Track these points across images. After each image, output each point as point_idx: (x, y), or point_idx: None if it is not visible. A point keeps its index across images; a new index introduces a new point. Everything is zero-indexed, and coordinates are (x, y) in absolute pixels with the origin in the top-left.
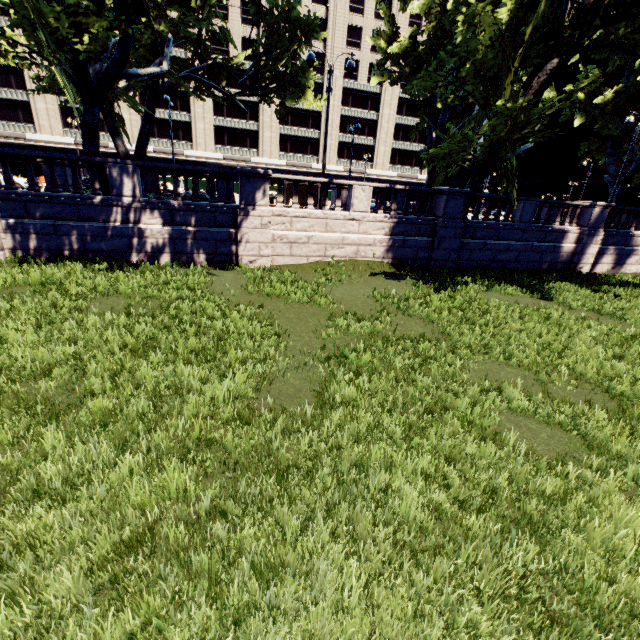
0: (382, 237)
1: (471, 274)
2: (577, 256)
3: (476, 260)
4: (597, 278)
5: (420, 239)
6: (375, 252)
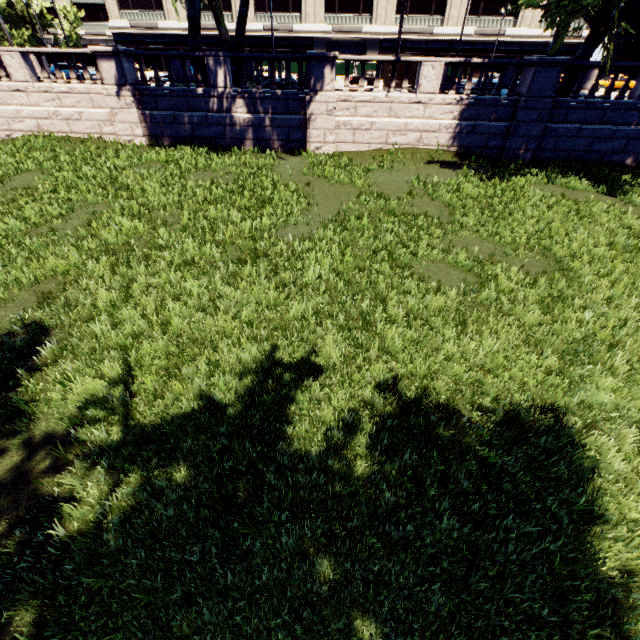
0: (449, 122)
1: (550, 167)
2: None
3: (563, 150)
4: None
5: (494, 124)
6: (439, 139)
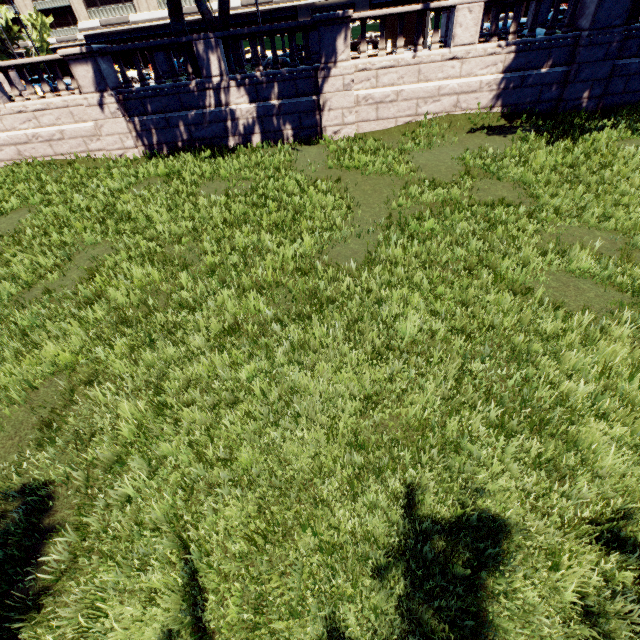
0: (492, 77)
1: (621, 114)
2: None
3: (636, 91)
4: None
5: (548, 71)
6: (480, 100)
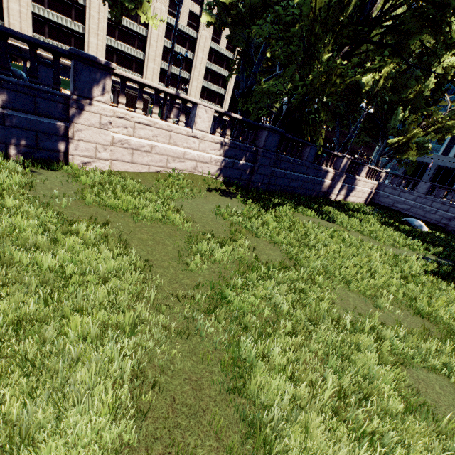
0: (217, 157)
1: (276, 195)
2: (331, 188)
3: (278, 185)
4: (342, 204)
5: (245, 163)
6: (210, 169)
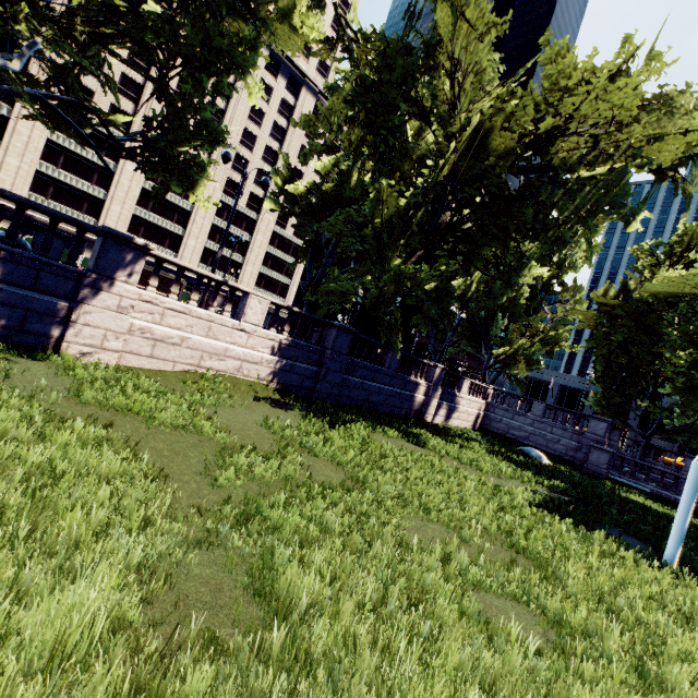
0: (271, 357)
1: (350, 411)
2: (425, 406)
3: (354, 398)
4: (440, 428)
5: (308, 367)
6: (260, 372)
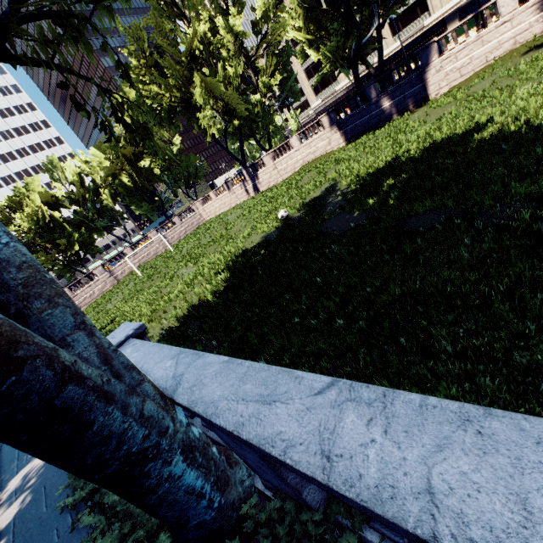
0: (537, 17)
1: None
2: None
3: None
4: None
5: None
6: (533, 32)
